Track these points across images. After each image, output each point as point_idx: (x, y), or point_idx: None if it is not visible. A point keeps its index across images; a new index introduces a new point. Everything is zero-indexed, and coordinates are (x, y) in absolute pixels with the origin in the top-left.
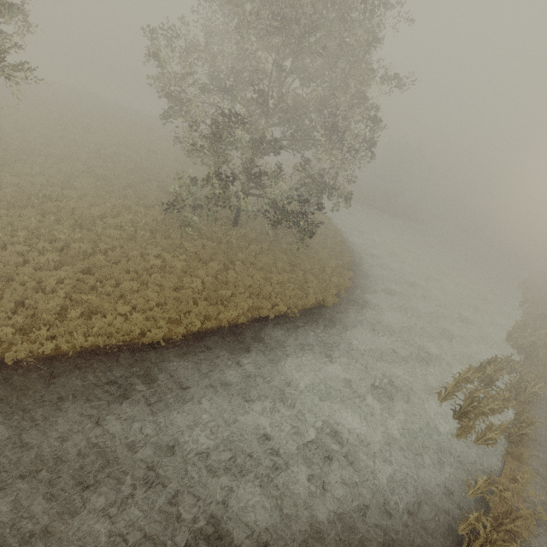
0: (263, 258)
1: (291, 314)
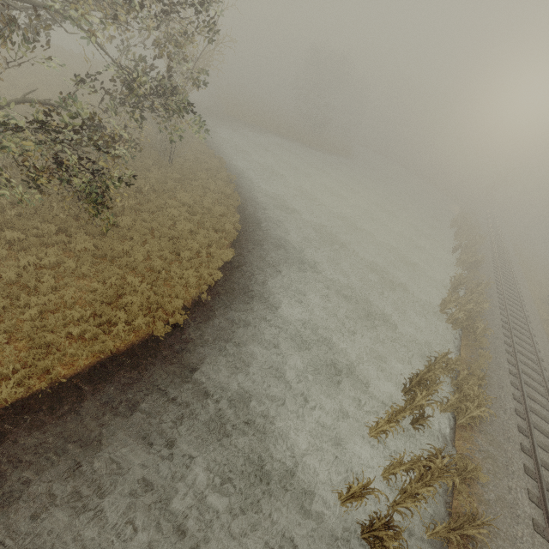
0: (24, 259)
1: (48, 390)
